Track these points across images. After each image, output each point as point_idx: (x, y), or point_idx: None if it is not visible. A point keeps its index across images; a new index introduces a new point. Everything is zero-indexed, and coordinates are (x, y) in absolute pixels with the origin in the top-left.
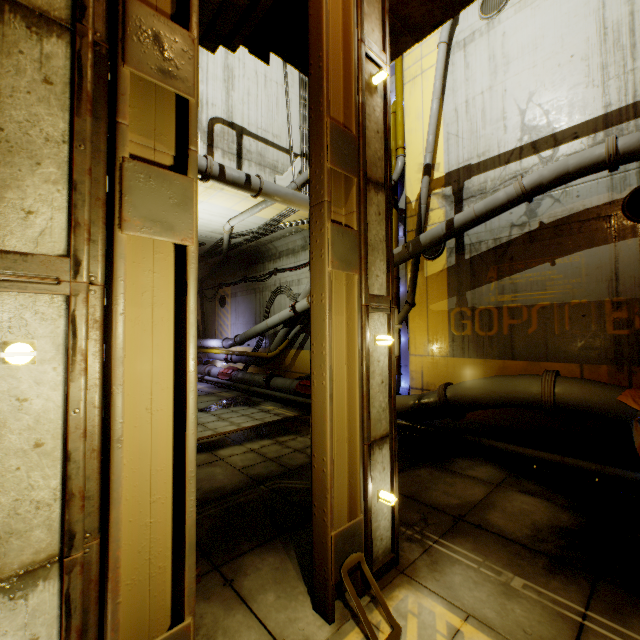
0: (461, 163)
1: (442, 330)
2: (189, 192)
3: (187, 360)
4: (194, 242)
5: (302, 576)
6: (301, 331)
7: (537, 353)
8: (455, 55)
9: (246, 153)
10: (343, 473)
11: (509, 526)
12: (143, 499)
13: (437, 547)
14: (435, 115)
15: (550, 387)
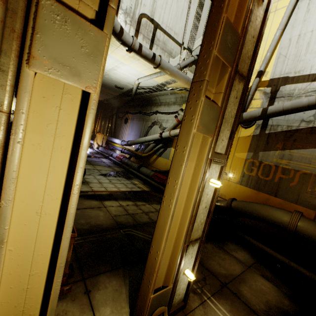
0: (282, 74)
1: (238, 168)
2: (100, 45)
3: (73, 185)
4: (97, 91)
5: (129, 300)
6: (162, 147)
7: (291, 197)
8: (302, 2)
9: (156, 40)
10: (167, 257)
11: (252, 299)
12: (24, 273)
13: (209, 302)
14: (276, 40)
15: (295, 221)
